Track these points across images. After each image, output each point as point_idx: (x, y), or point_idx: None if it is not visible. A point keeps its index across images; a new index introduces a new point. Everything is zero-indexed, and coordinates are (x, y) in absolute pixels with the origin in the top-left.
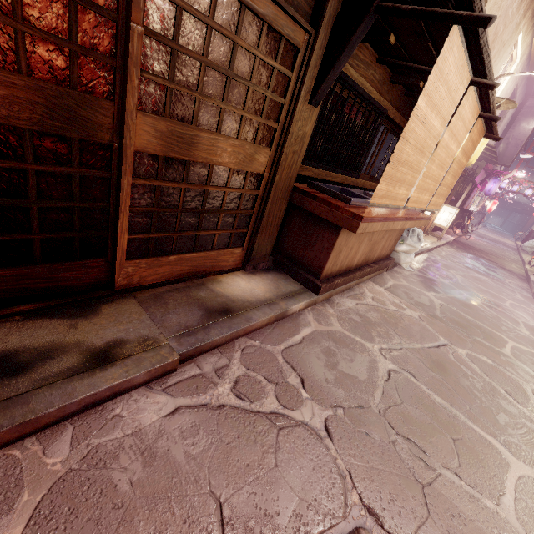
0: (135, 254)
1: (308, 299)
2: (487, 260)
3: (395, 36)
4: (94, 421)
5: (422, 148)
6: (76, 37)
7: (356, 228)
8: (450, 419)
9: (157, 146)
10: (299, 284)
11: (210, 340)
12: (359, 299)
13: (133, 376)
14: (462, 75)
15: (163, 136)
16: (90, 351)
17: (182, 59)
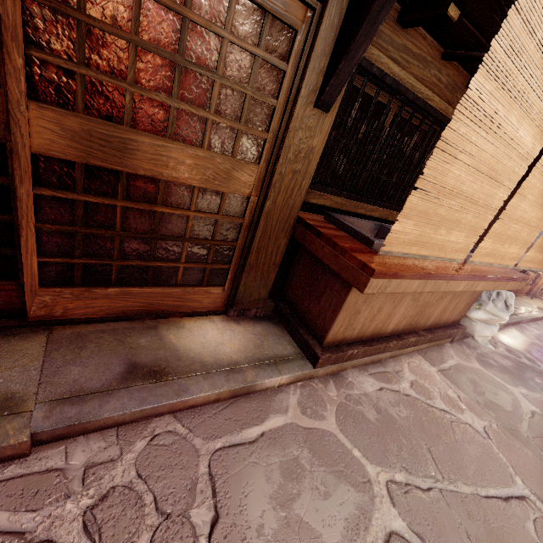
0: (57, 280)
1: (295, 372)
2: None
3: (457, 7)
4: None
5: (493, 172)
6: None
7: (364, 285)
8: None
9: (68, 149)
10: (295, 347)
11: (99, 416)
12: (388, 380)
13: None
14: None
15: (76, 137)
16: None
17: (97, 36)
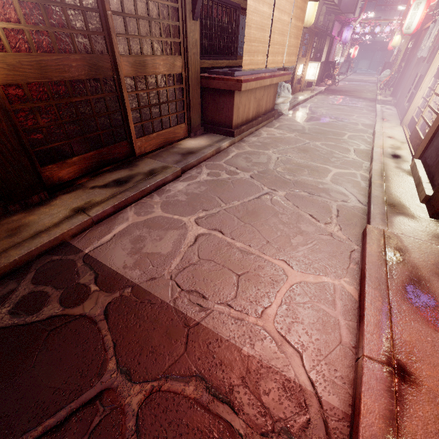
0: (138, 135)
1: (229, 140)
2: (349, 96)
3: None
4: (161, 192)
5: (262, 27)
6: (88, 27)
7: (241, 87)
8: (307, 165)
9: (131, 72)
10: (223, 136)
11: (190, 162)
12: (259, 136)
13: (167, 176)
14: None
15: (132, 65)
16: (145, 174)
17: (128, 20)
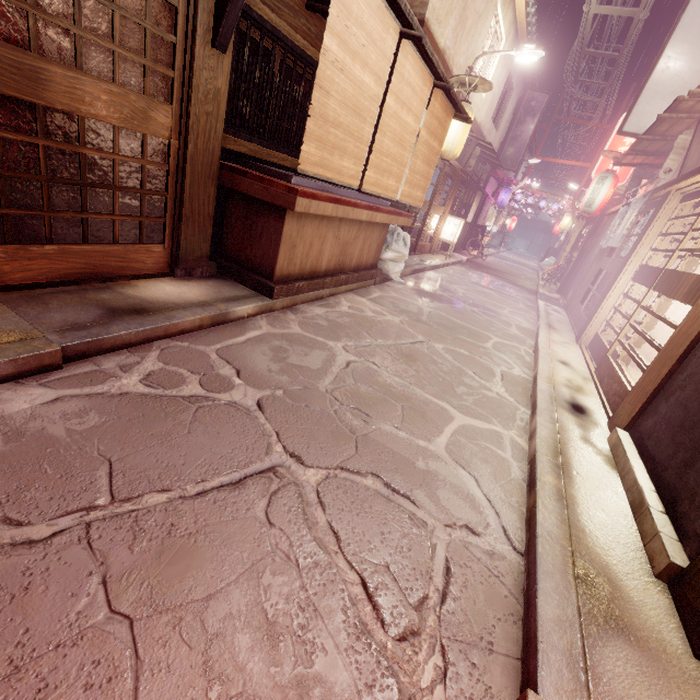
0: None
1: (258, 303)
2: (500, 278)
3: None
4: None
5: (358, 109)
6: None
7: (294, 204)
8: (405, 392)
9: None
10: (251, 290)
11: (110, 334)
12: (331, 307)
13: None
14: (384, 21)
15: None
16: None
17: None
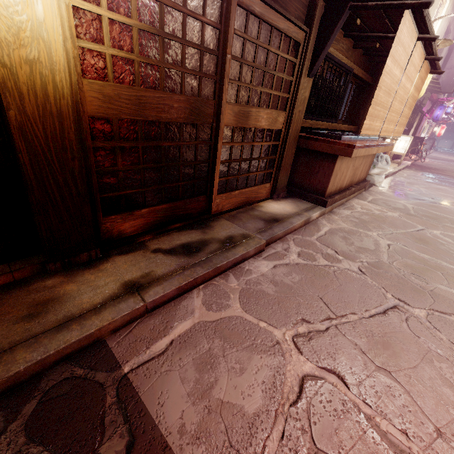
0: (220, 191)
1: (320, 210)
2: (444, 175)
3: (360, 19)
4: (239, 271)
5: (389, 91)
6: (202, 69)
7: (351, 153)
8: (436, 264)
9: (233, 121)
10: (310, 203)
11: (276, 233)
12: (351, 209)
13: (249, 250)
14: (412, 36)
15: (235, 115)
16: (221, 241)
17: (244, 67)
